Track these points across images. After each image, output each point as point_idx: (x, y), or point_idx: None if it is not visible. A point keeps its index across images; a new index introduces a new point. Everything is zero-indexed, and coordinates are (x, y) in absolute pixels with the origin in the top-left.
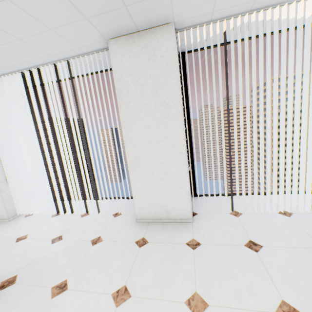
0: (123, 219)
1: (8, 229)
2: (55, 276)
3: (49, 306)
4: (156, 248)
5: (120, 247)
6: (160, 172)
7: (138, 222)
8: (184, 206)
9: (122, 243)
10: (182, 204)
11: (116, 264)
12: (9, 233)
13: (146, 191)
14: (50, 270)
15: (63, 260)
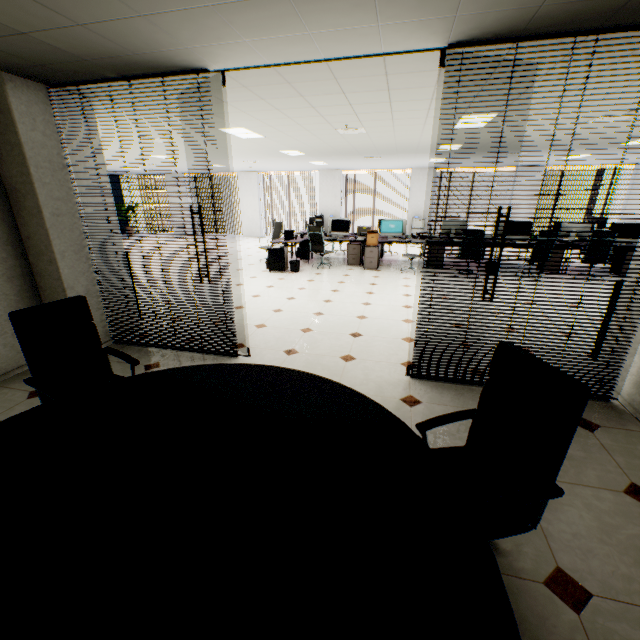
0: None
1: None
2: None
3: None
4: None
5: None
6: None
7: None
8: None
9: None
10: None
11: None
12: None
13: None
14: None
15: None
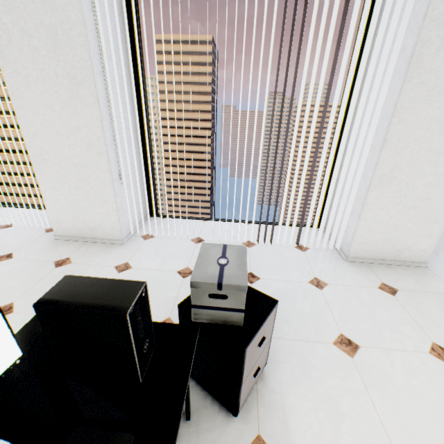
0: (320, 255)
1: (139, 256)
2: (318, 329)
3: (362, 367)
4: (419, 298)
5: (365, 294)
6: (417, 198)
7: (348, 261)
8: (426, 247)
9: (362, 289)
10: (425, 243)
11: (388, 316)
12: (152, 264)
13: (381, 222)
14: (299, 321)
15: (300, 307)
